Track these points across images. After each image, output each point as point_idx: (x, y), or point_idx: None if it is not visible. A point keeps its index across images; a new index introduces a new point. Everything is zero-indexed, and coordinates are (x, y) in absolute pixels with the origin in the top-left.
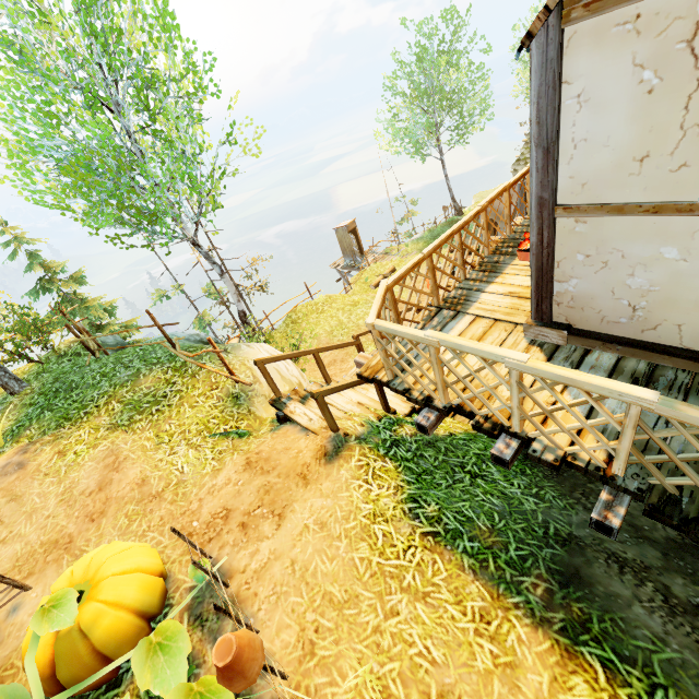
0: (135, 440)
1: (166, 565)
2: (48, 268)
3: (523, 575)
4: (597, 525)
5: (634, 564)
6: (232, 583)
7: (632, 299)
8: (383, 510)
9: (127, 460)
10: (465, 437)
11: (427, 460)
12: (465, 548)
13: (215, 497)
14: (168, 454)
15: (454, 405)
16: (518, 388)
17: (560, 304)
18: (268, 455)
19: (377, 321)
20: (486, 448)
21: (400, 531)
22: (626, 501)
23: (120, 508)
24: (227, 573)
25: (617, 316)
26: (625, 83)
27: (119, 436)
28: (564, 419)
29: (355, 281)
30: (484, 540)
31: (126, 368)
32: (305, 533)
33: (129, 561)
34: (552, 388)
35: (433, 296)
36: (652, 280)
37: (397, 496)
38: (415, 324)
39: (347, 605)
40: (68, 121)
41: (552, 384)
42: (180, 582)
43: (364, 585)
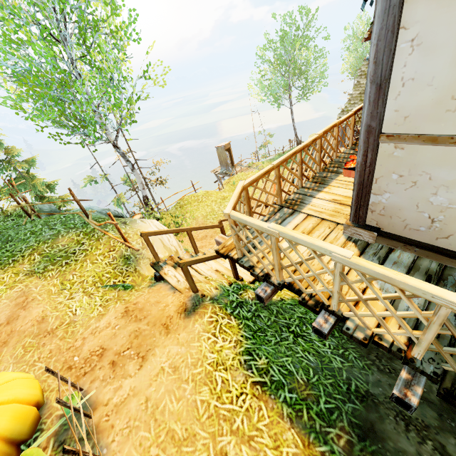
0: (44, 285)
1: (45, 392)
2: (8, 152)
3: (330, 426)
4: (397, 400)
5: (416, 422)
6: (95, 414)
7: (432, 213)
8: (224, 360)
9: (34, 301)
10: (292, 302)
11: (262, 320)
12: (285, 398)
13: (96, 337)
14: (67, 299)
15: (287, 283)
16: (340, 277)
17: (374, 211)
18: (142, 306)
19: (232, 212)
20: (306, 312)
21: (235, 379)
22: (422, 382)
23: (20, 340)
24: (93, 405)
25: (418, 225)
26: (455, 29)
27: (33, 281)
28: (372, 304)
29: (226, 183)
30: (300, 392)
31: (50, 229)
32: (160, 374)
33: (8, 393)
34: (369, 281)
35: (277, 197)
36: (451, 199)
37: (236, 349)
38: (262, 217)
39: (186, 443)
40: (24, 46)
41: (370, 279)
42: (54, 409)
43: (201, 426)
